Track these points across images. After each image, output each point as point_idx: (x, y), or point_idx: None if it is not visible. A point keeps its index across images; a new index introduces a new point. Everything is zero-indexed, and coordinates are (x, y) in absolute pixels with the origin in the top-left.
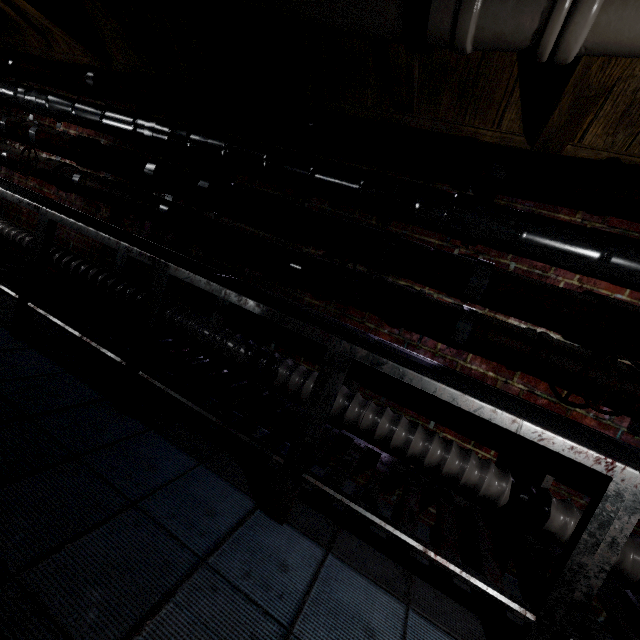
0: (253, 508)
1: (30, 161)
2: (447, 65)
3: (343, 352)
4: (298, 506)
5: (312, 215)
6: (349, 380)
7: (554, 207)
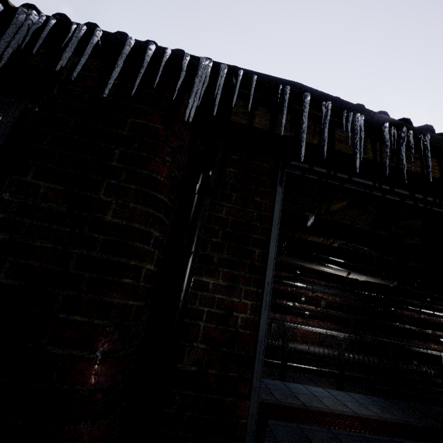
0: None
1: (325, 315)
2: None
3: None
4: None
5: (437, 323)
6: None
7: None
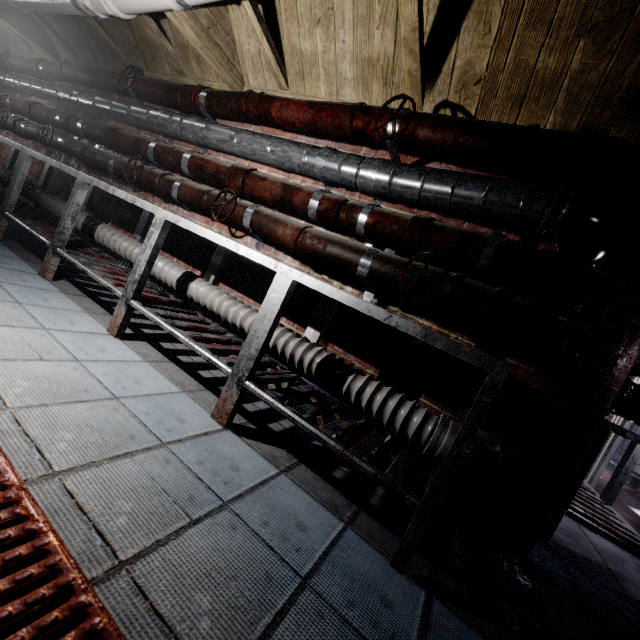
0: (36, 274)
1: (4, 118)
2: (185, 44)
3: (82, 179)
4: (70, 286)
5: (125, 134)
6: (136, 235)
7: (243, 124)
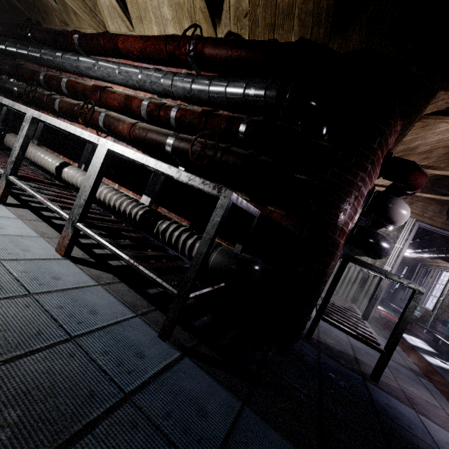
0: None
1: None
2: (64, 0)
3: None
4: None
5: (26, 67)
6: (34, 140)
7: (107, 58)
